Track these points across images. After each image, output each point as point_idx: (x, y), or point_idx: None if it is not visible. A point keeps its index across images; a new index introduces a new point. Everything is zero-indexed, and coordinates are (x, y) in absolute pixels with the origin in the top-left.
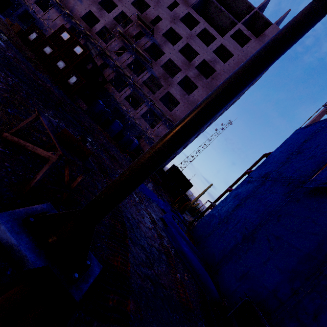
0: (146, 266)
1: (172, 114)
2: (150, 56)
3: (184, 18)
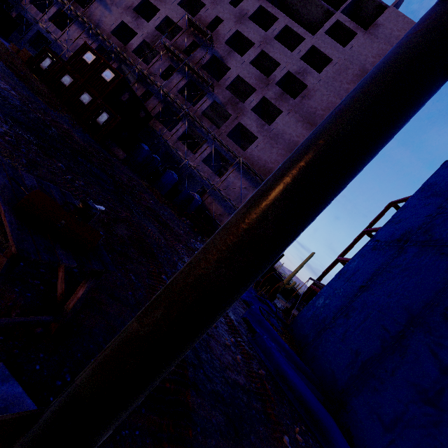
0: (228, 447)
1: (248, 155)
2: (210, 75)
3: (255, 15)
